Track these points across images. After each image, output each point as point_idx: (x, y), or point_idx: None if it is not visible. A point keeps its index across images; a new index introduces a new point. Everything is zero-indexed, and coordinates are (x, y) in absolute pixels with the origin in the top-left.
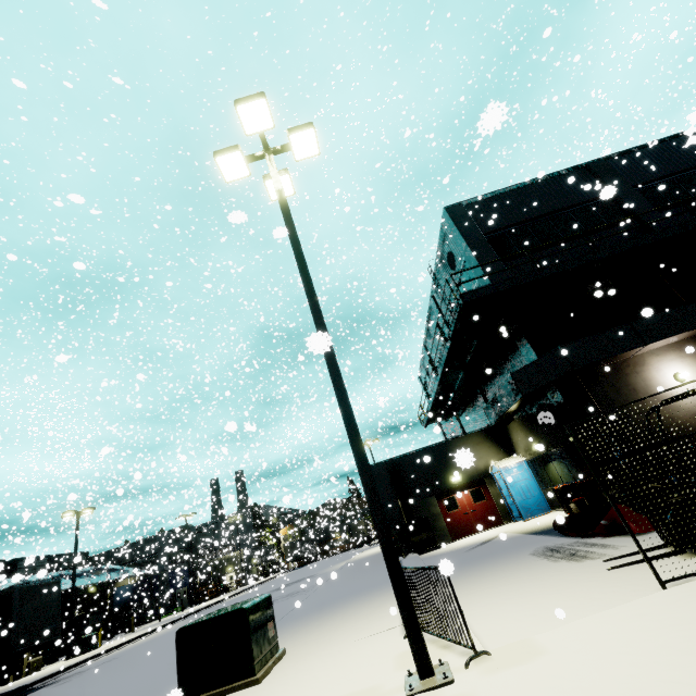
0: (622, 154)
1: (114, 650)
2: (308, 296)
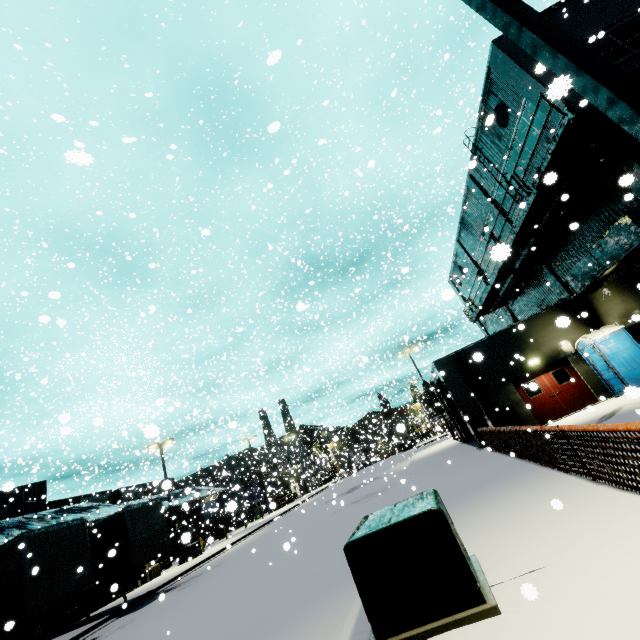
0: None
1: (218, 555)
2: None
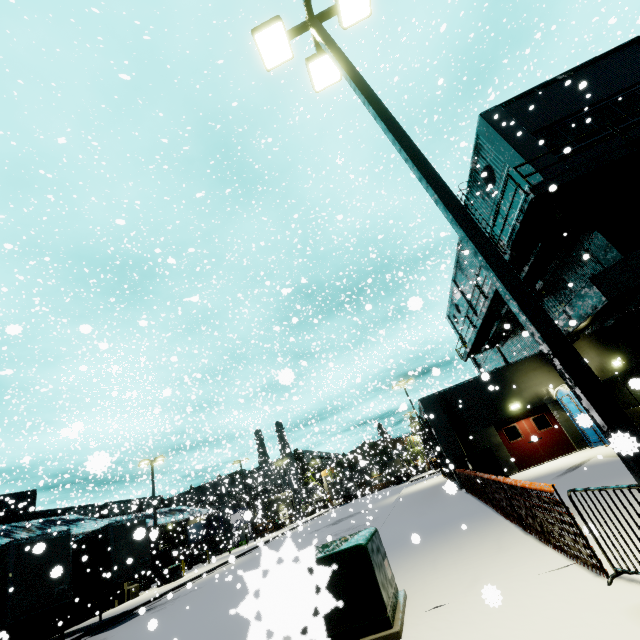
0: None
1: (197, 580)
2: (404, 147)
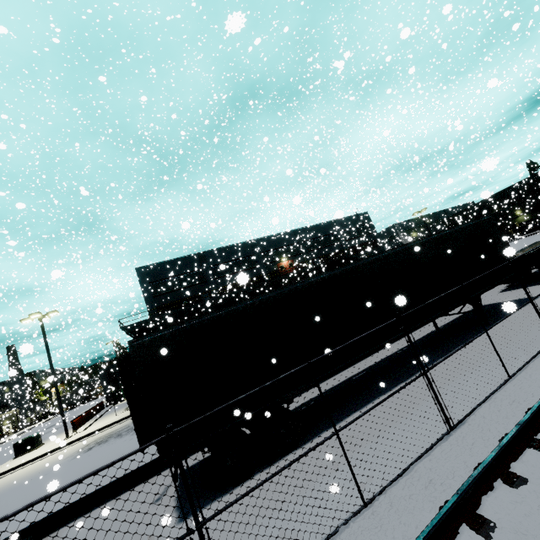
0: (212, 250)
1: None
2: (51, 369)
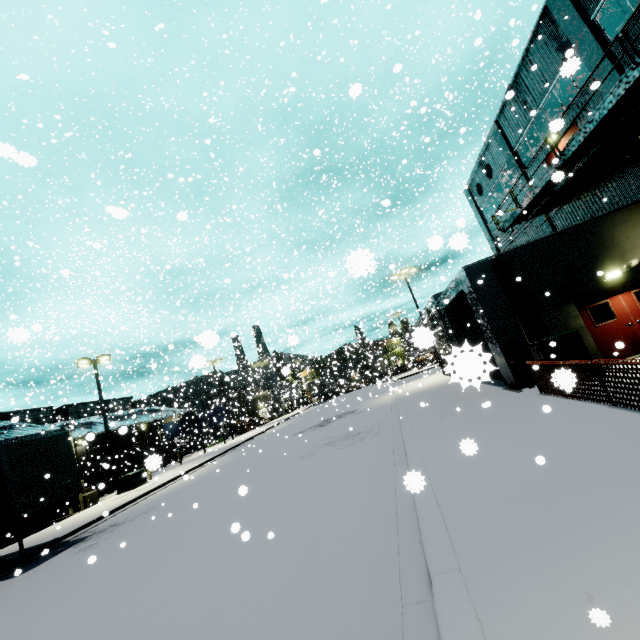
0: None
1: (159, 490)
2: None
